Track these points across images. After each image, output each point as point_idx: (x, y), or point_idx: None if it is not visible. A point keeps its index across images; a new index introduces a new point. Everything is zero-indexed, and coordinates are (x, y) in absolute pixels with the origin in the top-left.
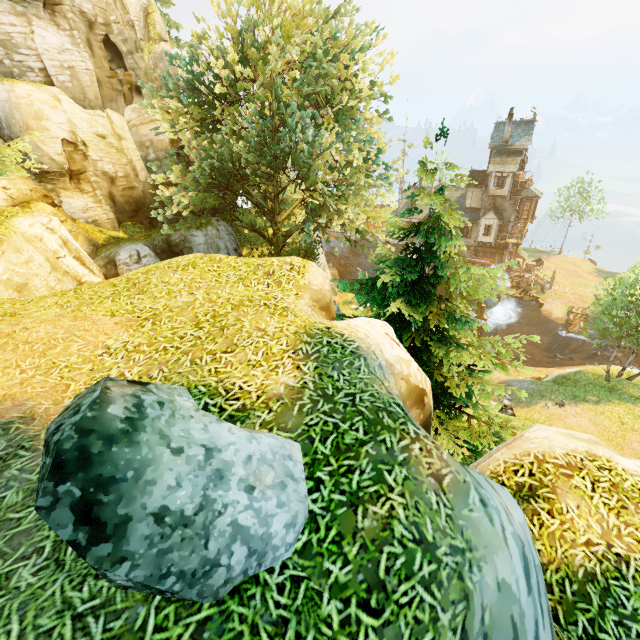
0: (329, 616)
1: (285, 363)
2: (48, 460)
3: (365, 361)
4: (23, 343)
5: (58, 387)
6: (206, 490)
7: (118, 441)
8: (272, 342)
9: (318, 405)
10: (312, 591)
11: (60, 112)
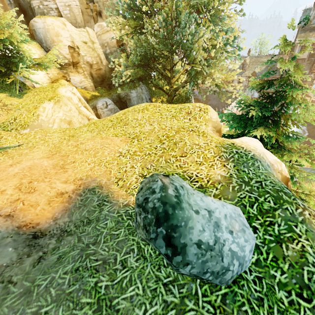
0: (281, 298)
1: (216, 163)
2: (150, 216)
3: (260, 163)
4: (84, 150)
5: (106, 172)
6: (214, 232)
7: (176, 207)
8: (206, 151)
9: (242, 187)
10: (269, 285)
11: (66, 31)
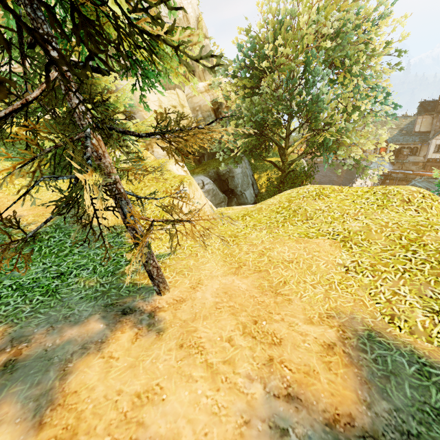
0: None
1: None
2: None
3: None
4: (286, 262)
5: (357, 302)
6: None
7: None
8: None
9: None
10: None
11: (154, 94)
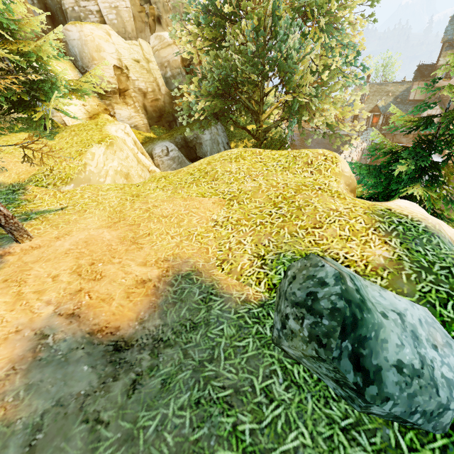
0: None
1: (372, 238)
2: (327, 322)
3: (440, 239)
4: (162, 217)
5: (202, 250)
6: (416, 348)
7: (362, 309)
8: (351, 221)
9: (422, 275)
10: None
11: (111, 44)
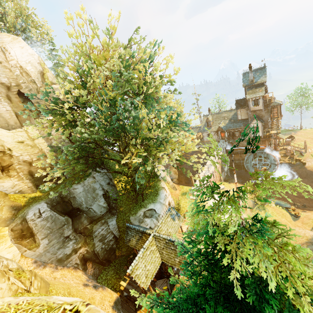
0: None
1: None
2: None
3: None
4: None
5: None
6: None
7: None
8: None
9: None
10: None
11: None
